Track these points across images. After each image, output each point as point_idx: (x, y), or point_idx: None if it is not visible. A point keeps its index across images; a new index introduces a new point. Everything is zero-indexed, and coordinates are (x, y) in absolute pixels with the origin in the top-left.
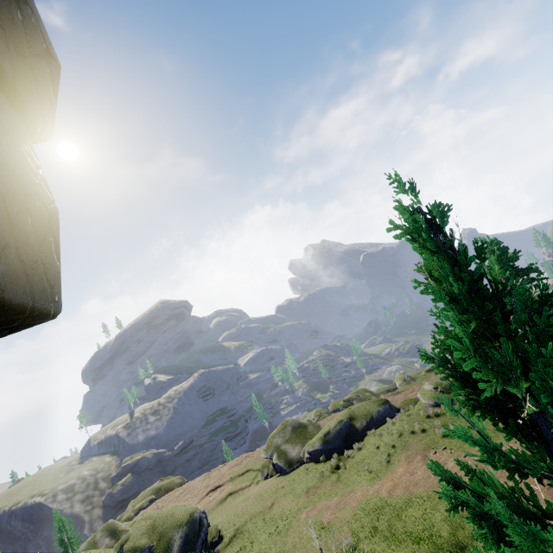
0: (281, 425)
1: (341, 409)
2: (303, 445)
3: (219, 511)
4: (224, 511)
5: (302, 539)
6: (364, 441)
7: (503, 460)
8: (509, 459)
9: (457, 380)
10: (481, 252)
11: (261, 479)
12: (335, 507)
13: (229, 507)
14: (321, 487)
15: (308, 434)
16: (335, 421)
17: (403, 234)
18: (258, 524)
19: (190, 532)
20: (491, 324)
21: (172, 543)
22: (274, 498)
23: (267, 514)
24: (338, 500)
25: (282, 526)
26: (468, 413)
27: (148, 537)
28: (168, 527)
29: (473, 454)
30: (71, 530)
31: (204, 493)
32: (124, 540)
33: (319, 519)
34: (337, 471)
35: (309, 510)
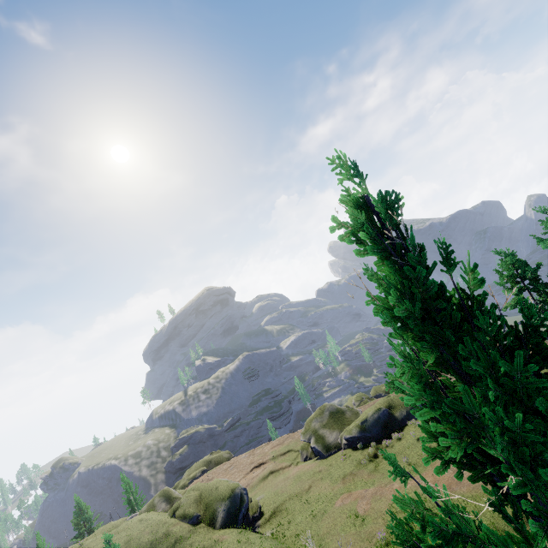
0: (318, 410)
1: (383, 395)
2: (341, 431)
3: (261, 488)
4: (265, 488)
5: (337, 526)
6: (403, 432)
7: (474, 545)
8: (480, 547)
9: (432, 419)
10: (446, 257)
11: (300, 460)
12: (371, 497)
13: (270, 485)
14: (358, 475)
15: (345, 420)
16: (373, 409)
17: (348, 234)
18: (296, 505)
19: (232, 506)
20: (459, 357)
21: (216, 514)
22: (311, 481)
23: (304, 496)
24: (374, 490)
25: (317, 510)
26: (438, 468)
27: (196, 506)
28: (213, 499)
29: (432, 530)
30: (136, 492)
31: (249, 469)
32: (176, 507)
33: (354, 508)
34: (375, 460)
35: (345, 497)
